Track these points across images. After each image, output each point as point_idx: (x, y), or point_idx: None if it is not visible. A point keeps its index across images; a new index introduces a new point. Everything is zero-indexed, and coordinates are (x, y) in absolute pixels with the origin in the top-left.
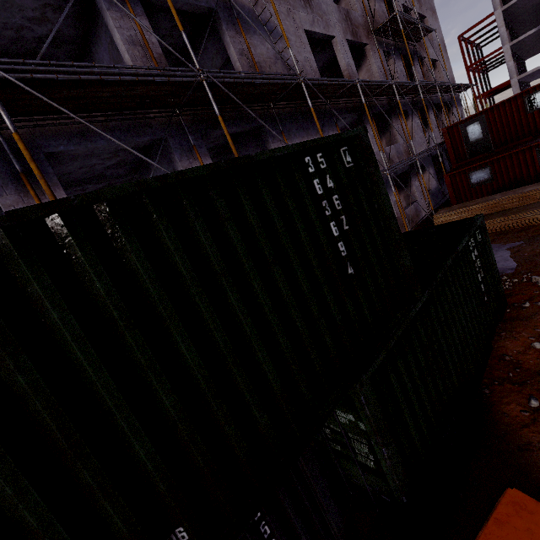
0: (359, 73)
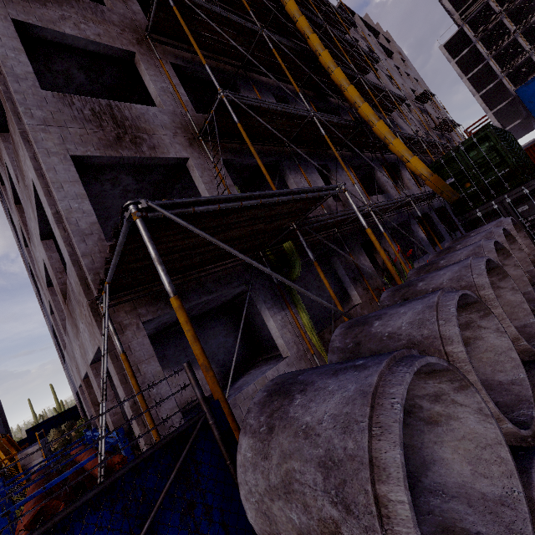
0: None
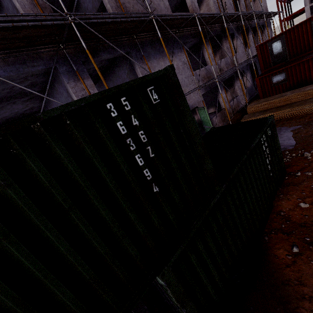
0: (201, 7)
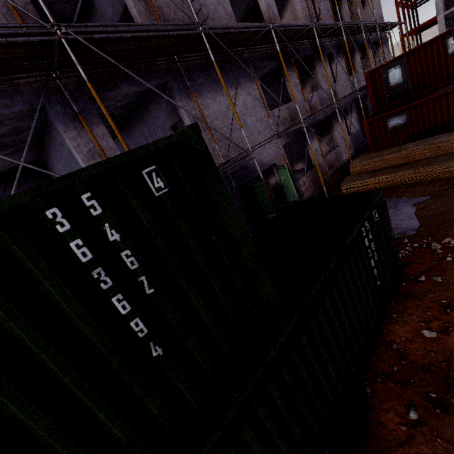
0: (284, 14)
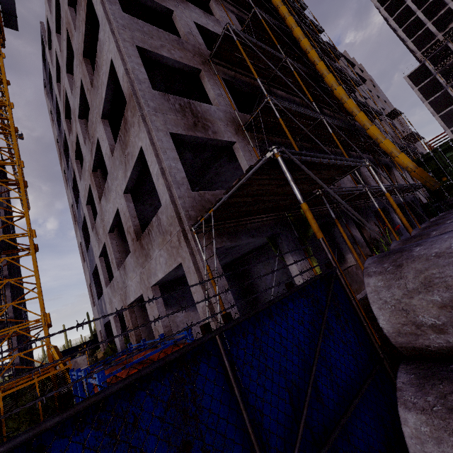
0: None
